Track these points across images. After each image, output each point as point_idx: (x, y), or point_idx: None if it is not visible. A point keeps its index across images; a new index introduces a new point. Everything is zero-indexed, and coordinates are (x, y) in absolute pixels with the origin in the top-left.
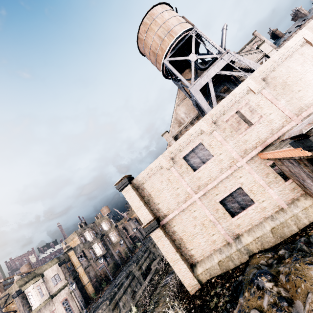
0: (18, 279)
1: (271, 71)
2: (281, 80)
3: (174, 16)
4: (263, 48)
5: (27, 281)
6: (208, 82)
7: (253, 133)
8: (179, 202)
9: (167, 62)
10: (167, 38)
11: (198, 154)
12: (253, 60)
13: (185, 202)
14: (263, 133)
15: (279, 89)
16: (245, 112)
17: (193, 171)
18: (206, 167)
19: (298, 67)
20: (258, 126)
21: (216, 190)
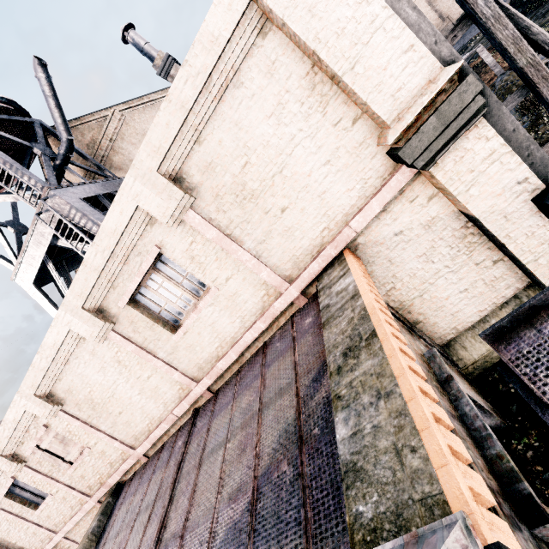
0: None
1: (54, 381)
2: (82, 396)
3: None
4: None
5: None
6: (45, 262)
7: (86, 468)
8: (42, 540)
9: None
10: None
11: (28, 488)
12: None
13: (50, 540)
14: (101, 468)
15: (87, 409)
16: (51, 446)
17: (34, 511)
18: (49, 506)
19: (97, 376)
20: (89, 459)
21: (80, 527)
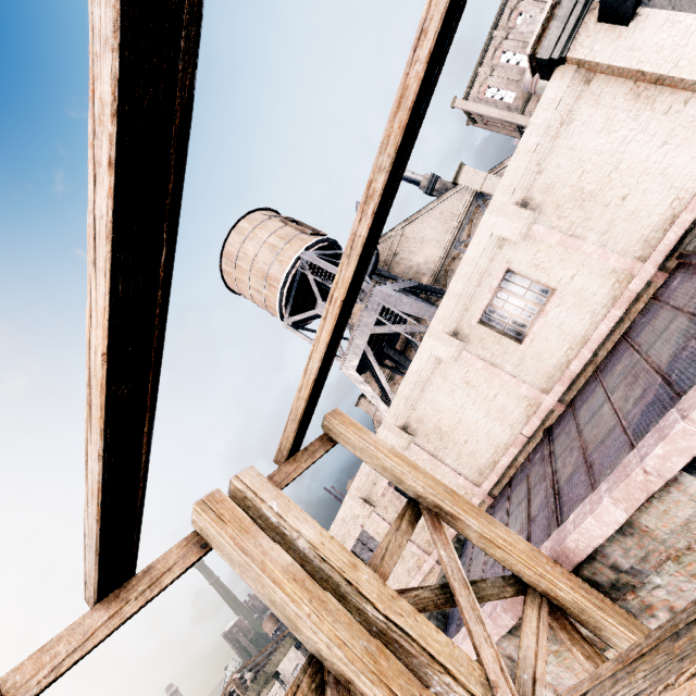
0: (251, 678)
1: (410, 411)
2: (432, 425)
3: (264, 243)
4: (466, 179)
5: (259, 689)
6: (365, 350)
7: None
8: None
9: (288, 327)
10: (268, 291)
11: (369, 545)
12: (458, 210)
13: None
14: None
15: (434, 440)
16: None
17: None
18: None
19: (447, 401)
20: None
21: None
